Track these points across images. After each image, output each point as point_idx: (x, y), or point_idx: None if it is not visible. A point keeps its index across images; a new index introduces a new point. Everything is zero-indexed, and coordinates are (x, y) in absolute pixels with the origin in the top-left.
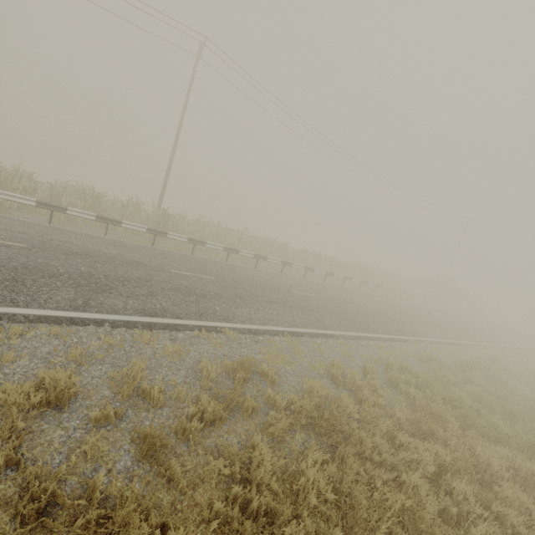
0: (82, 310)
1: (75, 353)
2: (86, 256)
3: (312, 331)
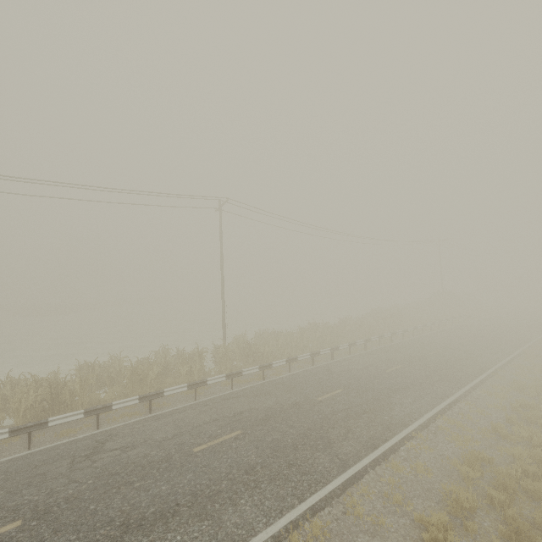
0: (348, 466)
1: (398, 499)
2: (272, 418)
3: (445, 404)
